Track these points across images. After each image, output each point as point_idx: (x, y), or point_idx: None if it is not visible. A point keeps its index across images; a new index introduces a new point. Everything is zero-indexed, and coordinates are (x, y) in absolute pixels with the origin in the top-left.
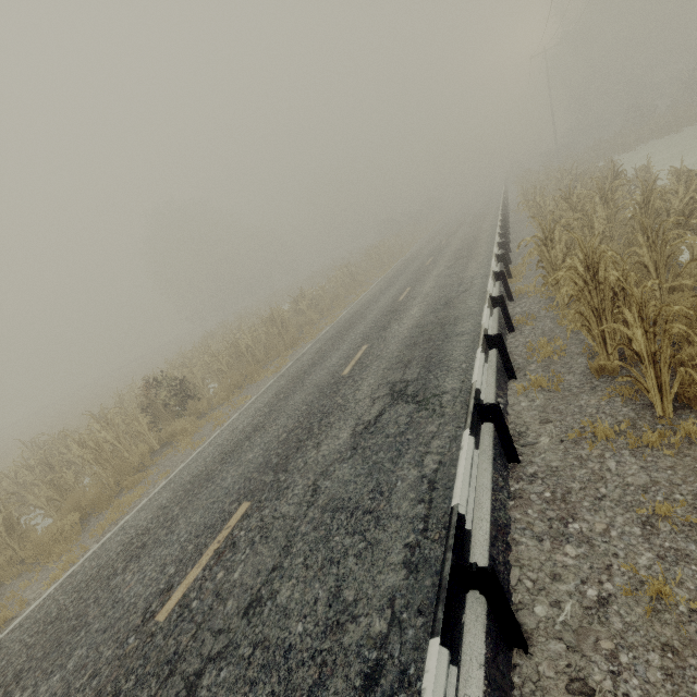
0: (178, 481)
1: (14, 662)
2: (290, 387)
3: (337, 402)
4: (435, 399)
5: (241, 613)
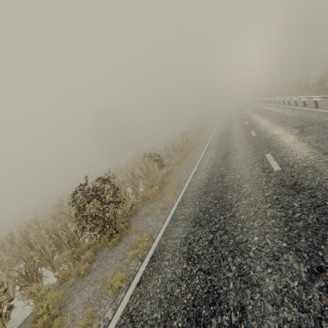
0: (203, 170)
1: (205, 199)
2: (223, 146)
3: (267, 137)
4: (325, 121)
5: (323, 155)
